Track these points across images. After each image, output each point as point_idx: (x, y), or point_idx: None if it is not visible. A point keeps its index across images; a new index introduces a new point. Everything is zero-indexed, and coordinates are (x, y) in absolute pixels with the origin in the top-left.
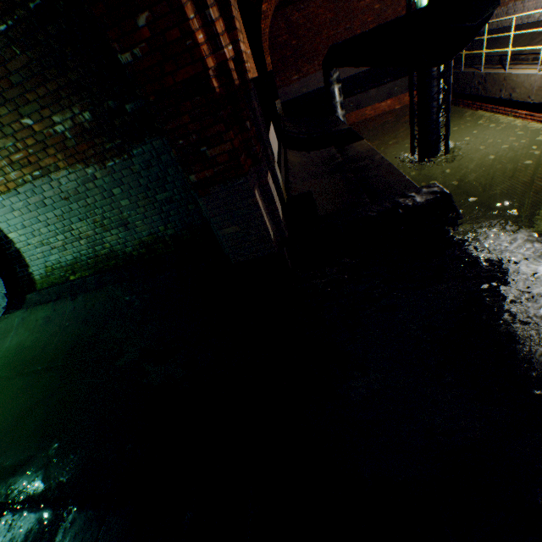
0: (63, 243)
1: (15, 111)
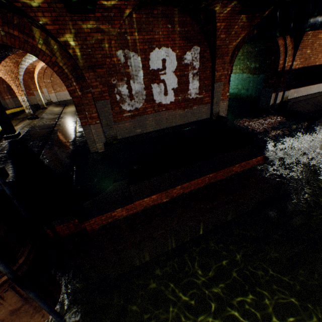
0: (233, 88)
1: (247, 61)
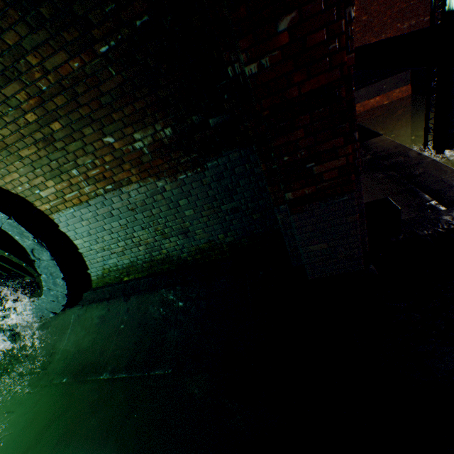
0: (122, 249)
1: (99, 130)
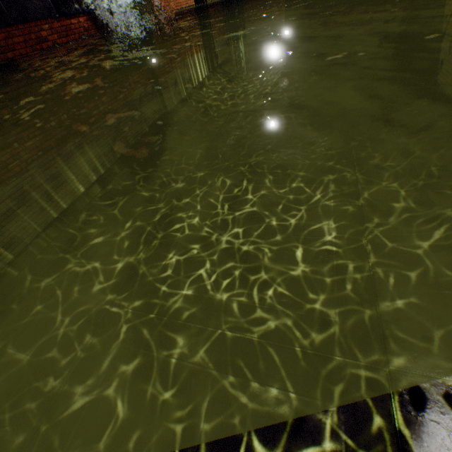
0: None
1: None
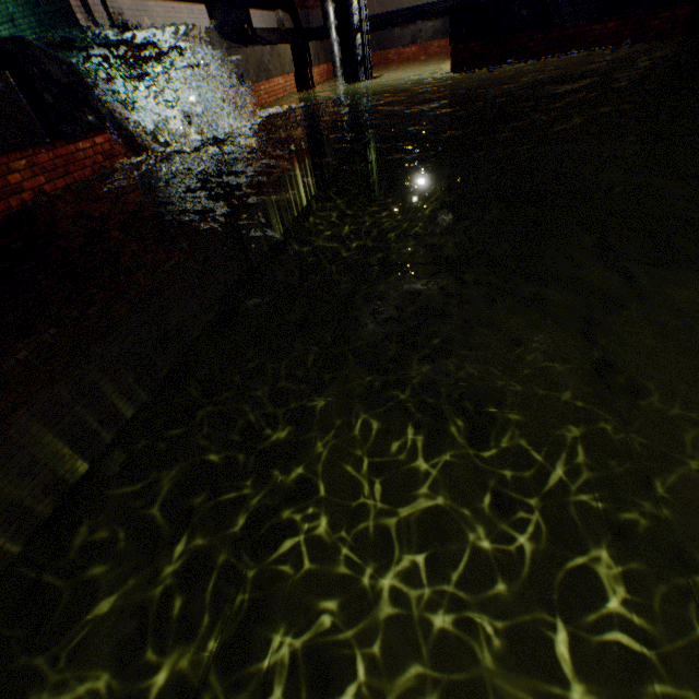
0: None
1: None
